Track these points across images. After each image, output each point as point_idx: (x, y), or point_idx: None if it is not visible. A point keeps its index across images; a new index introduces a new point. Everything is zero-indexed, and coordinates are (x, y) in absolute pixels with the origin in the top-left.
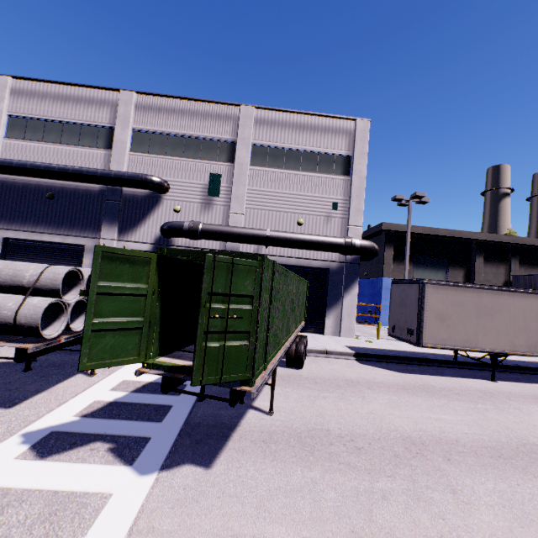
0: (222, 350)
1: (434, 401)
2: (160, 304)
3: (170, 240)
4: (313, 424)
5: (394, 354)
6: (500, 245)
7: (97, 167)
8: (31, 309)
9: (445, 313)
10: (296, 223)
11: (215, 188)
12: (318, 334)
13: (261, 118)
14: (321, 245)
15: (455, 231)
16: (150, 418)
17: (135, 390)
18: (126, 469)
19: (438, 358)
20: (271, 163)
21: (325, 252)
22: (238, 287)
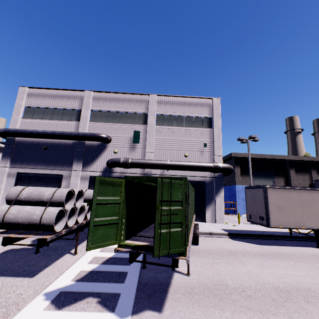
0: (168, 234)
1: (286, 263)
2: (126, 208)
3: (111, 169)
4: (216, 280)
5: (252, 233)
6: (303, 162)
7: (71, 131)
8: (49, 214)
9: (281, 206)
10: (183, 155)
11: (137, 139)
12: (202, 222)
13: (161, 100)
14: (200, 167)
15: (275, 155)
16: (117, 280)
17: (103, 263)
18: (111, 314)
19: (280, 234)
20: (167, 123)
21: (202, 172)
22: (174, 196)
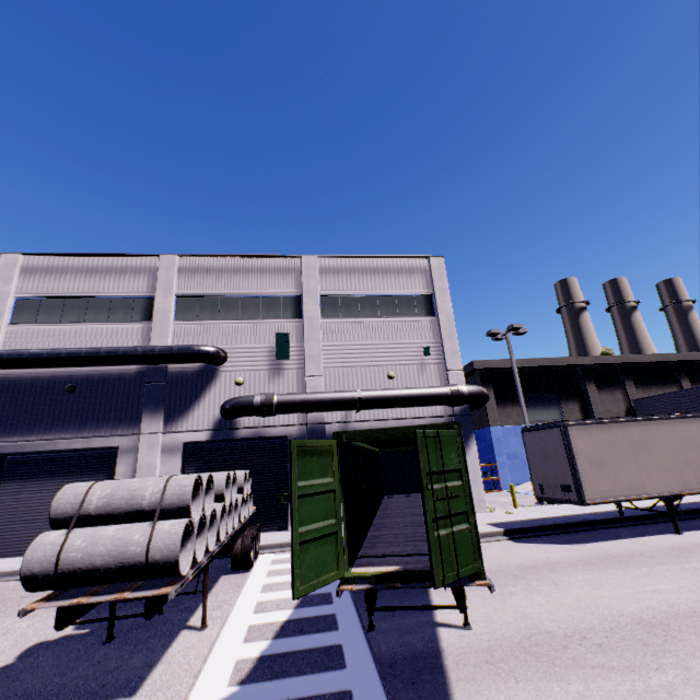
0: (450, 539)
1: (634, 571)
2: (343, 499)
3: (233, 422)
4: (526, 628)
5: (550, 522)
6: (607, 368)
7: (132, 344)
8: (166, 538)
9: (598, 458)
10: (386, 377)
11: (284, 350)
12: None
13: (326, 266)
14: (424, 398)
15: (555, 359)
16: (328, 666)
17: (277, 635)
18: None
19: (602, 517)
20: (345, 313)
21: (427, 407)
22: (447, 462)
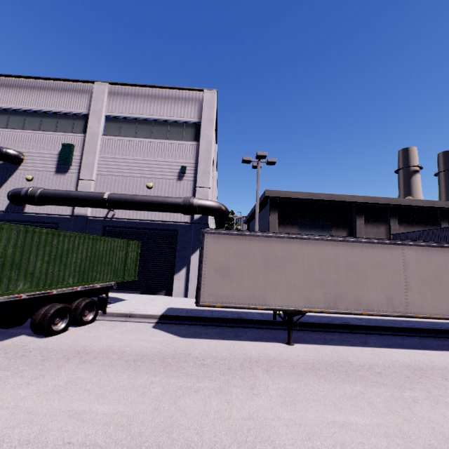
0: None
1: (141, 379)
2: None
3: (21, 208)
4: None
5: (209, 315)
6: (379, 207)
7: None
8: None
9: (227, 266)
10: (146, 186)
11: (66, 157)
12: (165, 296)
13: (115, 92)
14: (159, 205)
15: (334, 195)
16: None
17: None
18: None
19: (256, 318)
20: (124, 132)
21: (174, 214)
22: None
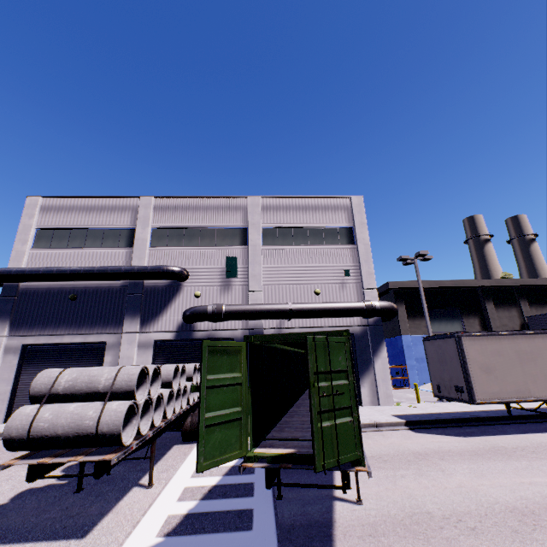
0: (333, 430)
1: (515, 463)
2: (250, 391)
3: (192, 326)
4: (410, 507)
5: (446, 417)
6: (504, 289)
7: (119, 265)
8: (112, 415)
9: (488, 365)
10: (313, 293)
11: (232, 270)
12: None
13: (267, 204)
14: (343, 311)
15: (458, 281)
16: (238, 526)
17: (204, 497)
18: None
19: (492, 415)
20: (282, 241)
21: (346, 318)
22: (334, 364)
